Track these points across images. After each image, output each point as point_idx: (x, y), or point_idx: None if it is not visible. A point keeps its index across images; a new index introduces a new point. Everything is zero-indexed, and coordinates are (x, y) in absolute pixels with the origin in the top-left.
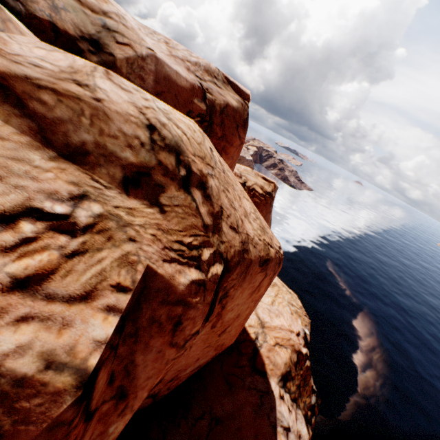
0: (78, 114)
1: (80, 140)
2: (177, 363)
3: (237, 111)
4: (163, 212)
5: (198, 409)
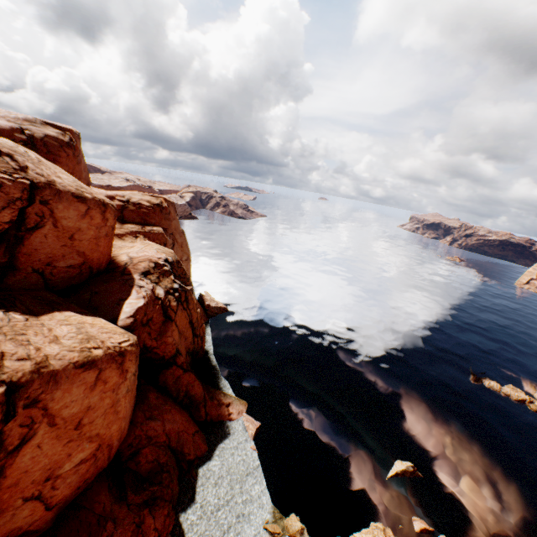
0: None
1: None
2: (43, 248)
3: (59, 138)
4: None
5: (83, 292)
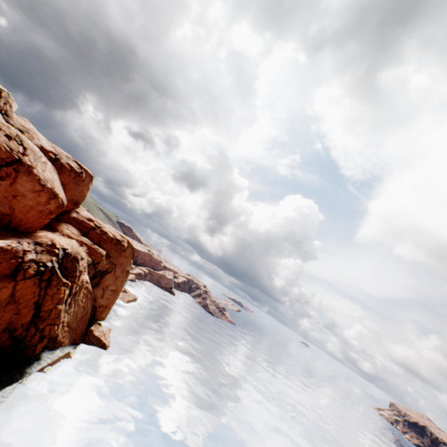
0: (4, 127)
1: (2, 128)
2: None
3: (74, 168)
4: (10, 142)
5: None
